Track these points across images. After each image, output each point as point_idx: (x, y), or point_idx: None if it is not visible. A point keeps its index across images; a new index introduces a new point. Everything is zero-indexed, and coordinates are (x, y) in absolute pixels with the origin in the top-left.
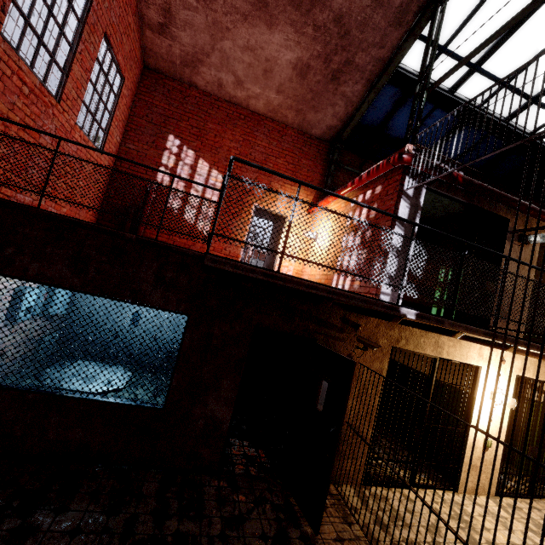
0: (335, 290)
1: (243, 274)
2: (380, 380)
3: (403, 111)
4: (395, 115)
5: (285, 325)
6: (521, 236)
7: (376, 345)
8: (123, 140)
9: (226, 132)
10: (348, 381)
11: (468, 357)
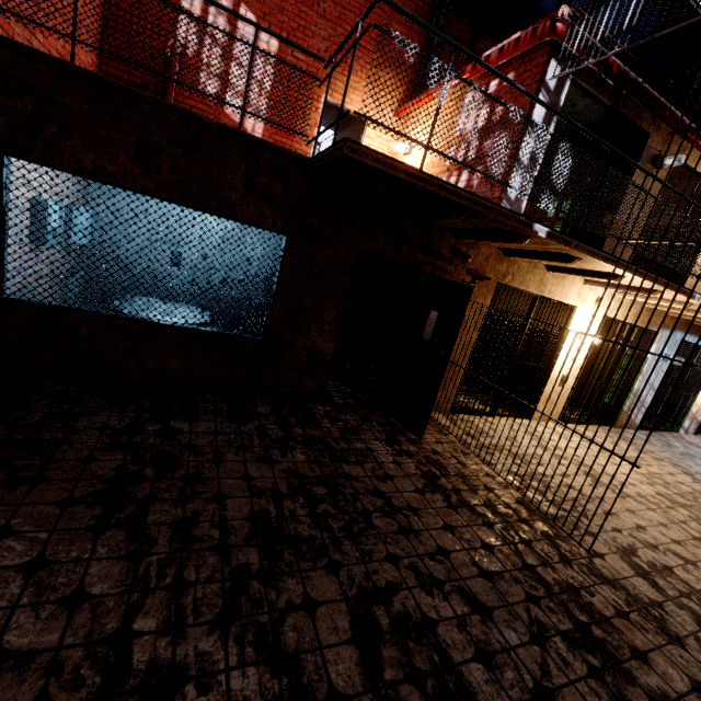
0: (475, 199)
1: (381, 172)
2: (480, 317)
3: None
4: None
5: (392, 253)
6: (656, 157)
7: (487, 276)
8: None
9: None
10: (464, 307)
11: (568, 296)
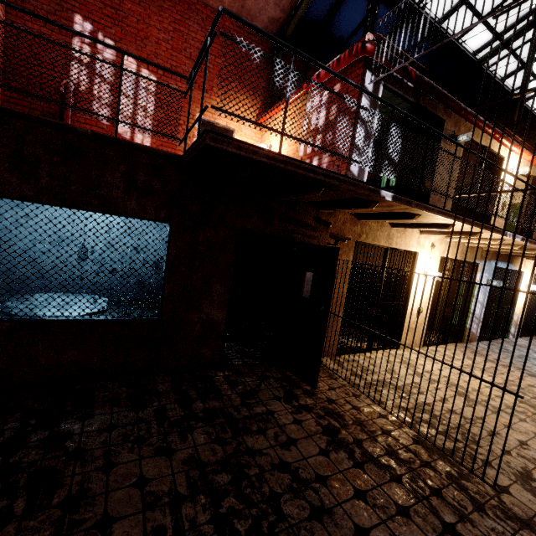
0: (330, 174)
1: (244, 158)
2: (347, 271)
3: (348, 3)
4: (340, 9)
5: (266, 228)
6: (452, 136)
7: (347, 238)
8: (7, 17)
9: (151, 17)
10: (334, 266)
11: (410, 245)
